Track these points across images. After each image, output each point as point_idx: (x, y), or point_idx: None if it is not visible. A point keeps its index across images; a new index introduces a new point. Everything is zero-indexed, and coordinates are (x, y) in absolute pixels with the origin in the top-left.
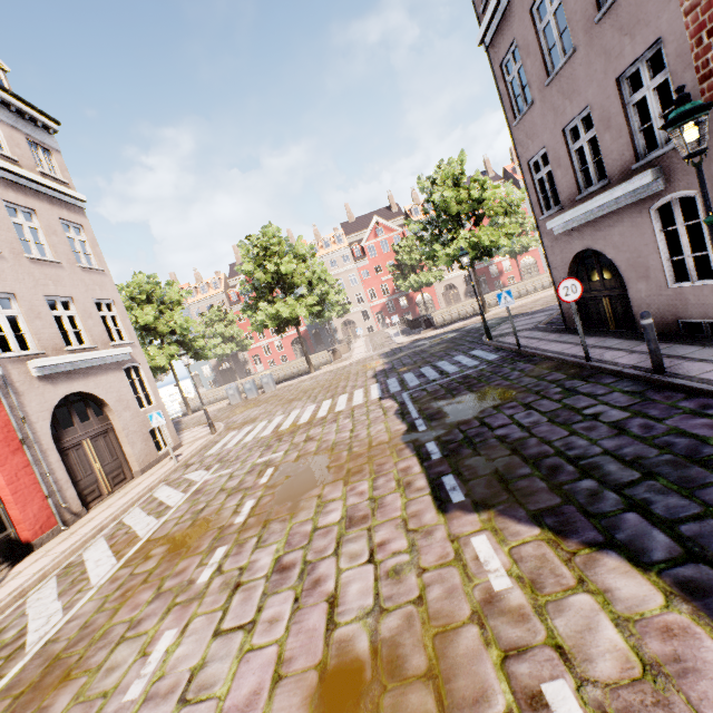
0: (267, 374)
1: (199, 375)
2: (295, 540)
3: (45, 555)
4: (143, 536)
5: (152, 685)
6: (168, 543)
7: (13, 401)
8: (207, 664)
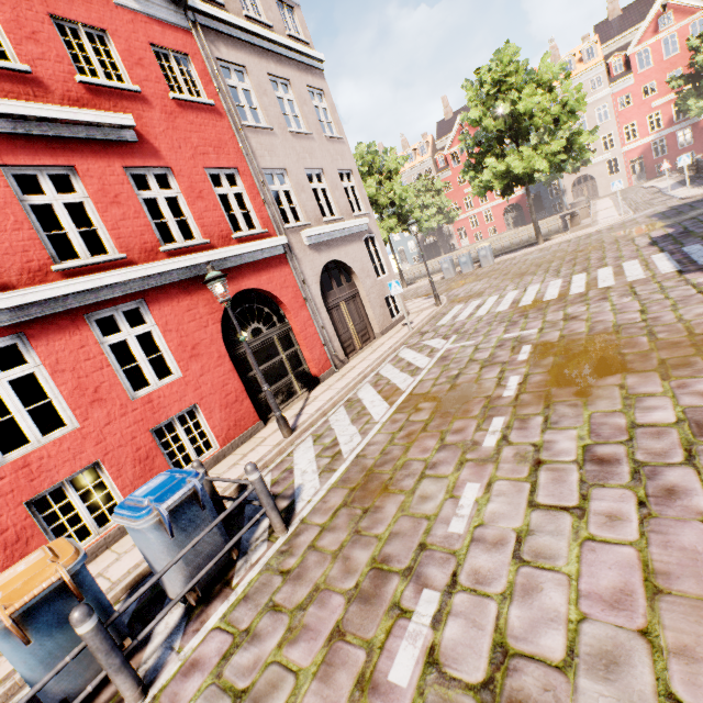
0: (486, 247)
1: (404, 251)
2: (605, 432)
3: (329, 388)
4: (404, 389)
5: (474, 528)
6: (433, 400)
7: (296, 266)
8: (534, 533)
